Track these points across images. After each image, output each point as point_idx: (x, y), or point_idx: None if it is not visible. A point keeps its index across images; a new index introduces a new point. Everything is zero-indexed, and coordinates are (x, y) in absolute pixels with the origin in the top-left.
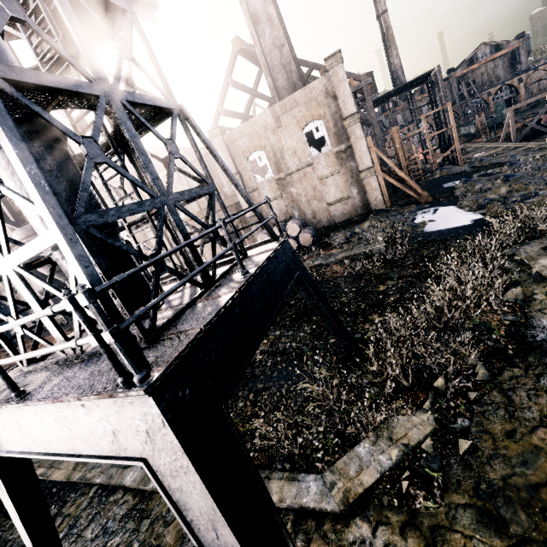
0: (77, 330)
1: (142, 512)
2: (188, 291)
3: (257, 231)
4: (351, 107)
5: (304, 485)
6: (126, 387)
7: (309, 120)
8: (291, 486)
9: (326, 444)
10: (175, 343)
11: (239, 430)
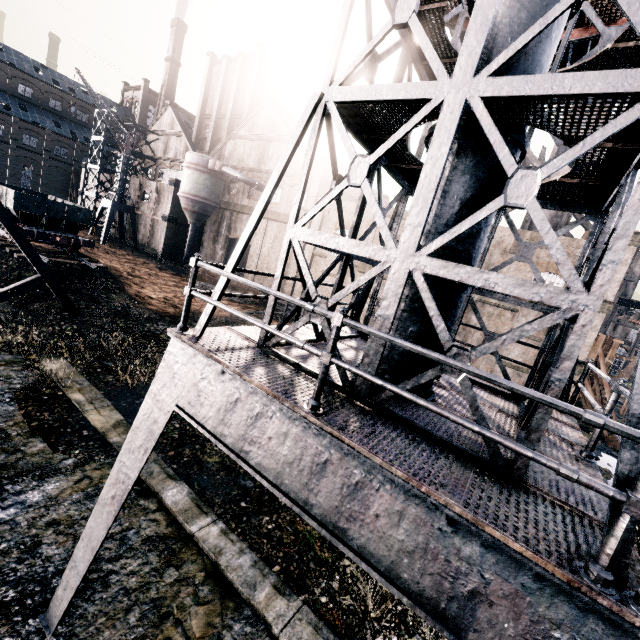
0: (412, 383)
1: (172, 553)
2: (463, 399)
3: None
4: (610, 293)
5: None
6: (611, 594)
7: (551, 271)
8: None
9: None
10: (598, 535)
11: (316, 550)
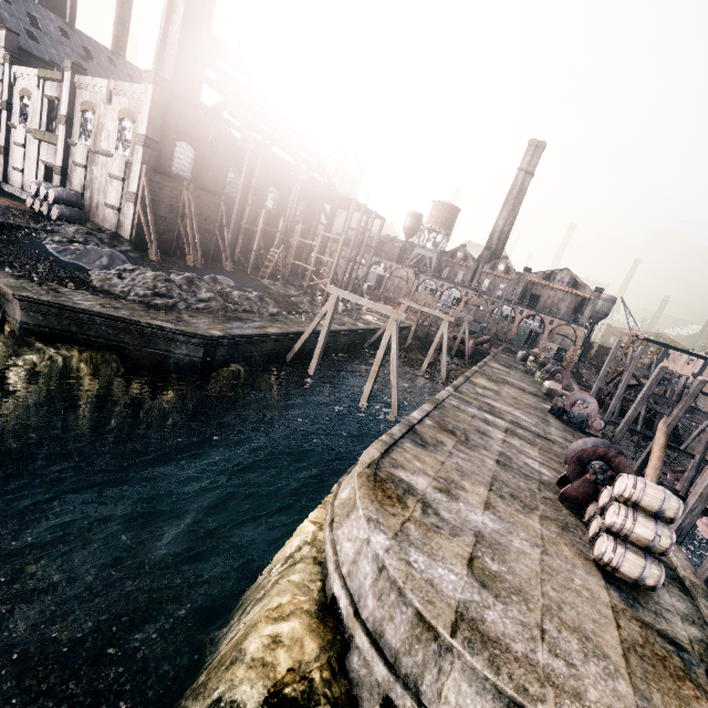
0: None
1: None
2: None
3: (57, 184)
4: (145, 128)
5: None
6: None
7: (126, 116)
8: None
9: None
10: None
11: None
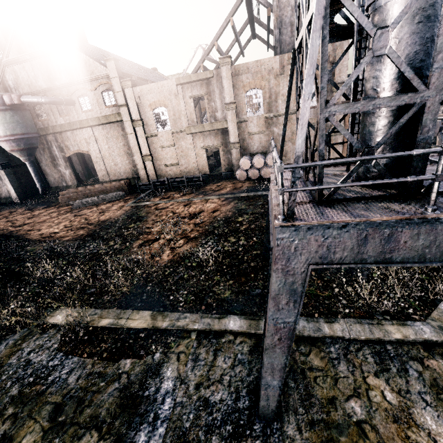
0: None
1: None
2: None
3: (236, 156)
4: (344, 76)
5: (417, 328)
6: None
7: None
8: (406, 328)
9: (411, 304)
10: None
11: (321, 295)
